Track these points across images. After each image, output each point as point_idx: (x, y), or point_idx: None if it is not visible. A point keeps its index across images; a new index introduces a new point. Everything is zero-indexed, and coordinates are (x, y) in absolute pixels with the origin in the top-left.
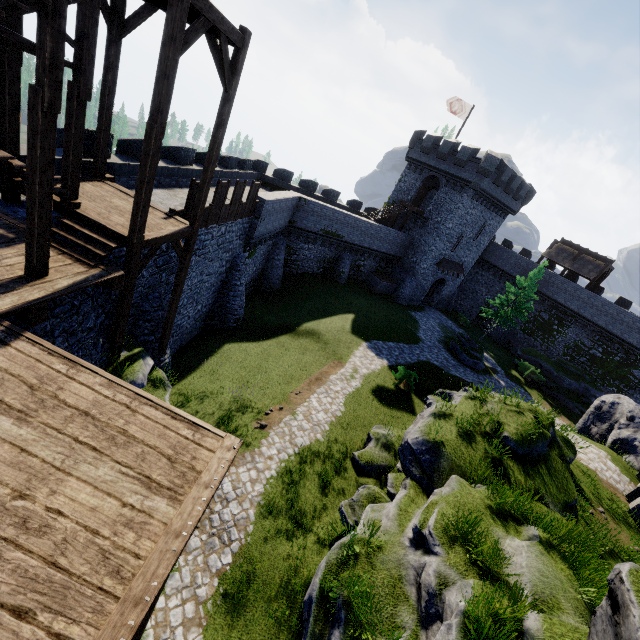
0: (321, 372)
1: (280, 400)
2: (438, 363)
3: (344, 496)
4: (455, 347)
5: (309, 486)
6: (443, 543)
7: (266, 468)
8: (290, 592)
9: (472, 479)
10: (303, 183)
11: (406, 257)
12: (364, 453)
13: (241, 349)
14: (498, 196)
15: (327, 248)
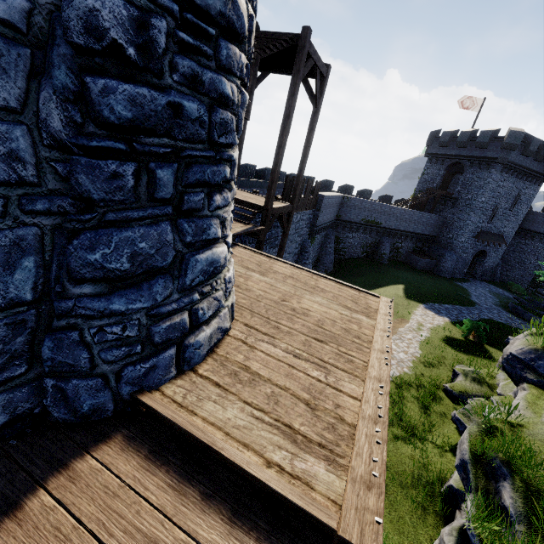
0: None
1: None
2: (502, 321)
3: (447, 418)
4: (516, 308)
5: (411, 406)
6: None
7: None
8: (425, 483)
9: None
10: (341, 188)
11: (441, 235)
12: (455, 384)
13: None
14: (529, 165)
15: (368, 235)
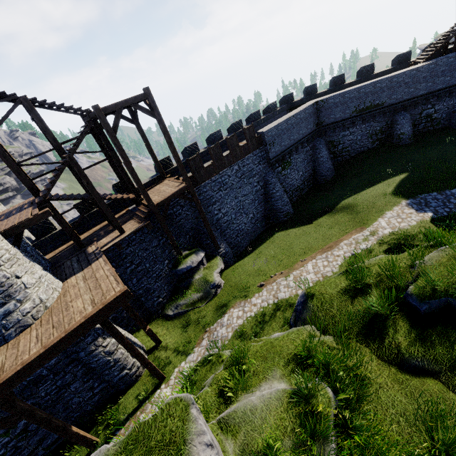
0: (337, 240)
1: (288, 267)
2: None
3: None
4: None
5: (274, 325)
6: (225, 364)
7: (249, 311)
8: None
9: (325, 331)
10: (330, 83)
11: None
12: None
13: (285, 234)
14: None
15: (372, 122)
